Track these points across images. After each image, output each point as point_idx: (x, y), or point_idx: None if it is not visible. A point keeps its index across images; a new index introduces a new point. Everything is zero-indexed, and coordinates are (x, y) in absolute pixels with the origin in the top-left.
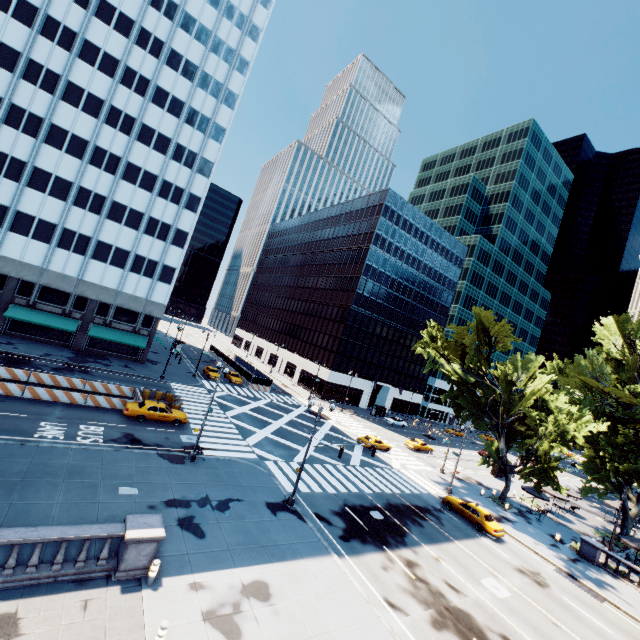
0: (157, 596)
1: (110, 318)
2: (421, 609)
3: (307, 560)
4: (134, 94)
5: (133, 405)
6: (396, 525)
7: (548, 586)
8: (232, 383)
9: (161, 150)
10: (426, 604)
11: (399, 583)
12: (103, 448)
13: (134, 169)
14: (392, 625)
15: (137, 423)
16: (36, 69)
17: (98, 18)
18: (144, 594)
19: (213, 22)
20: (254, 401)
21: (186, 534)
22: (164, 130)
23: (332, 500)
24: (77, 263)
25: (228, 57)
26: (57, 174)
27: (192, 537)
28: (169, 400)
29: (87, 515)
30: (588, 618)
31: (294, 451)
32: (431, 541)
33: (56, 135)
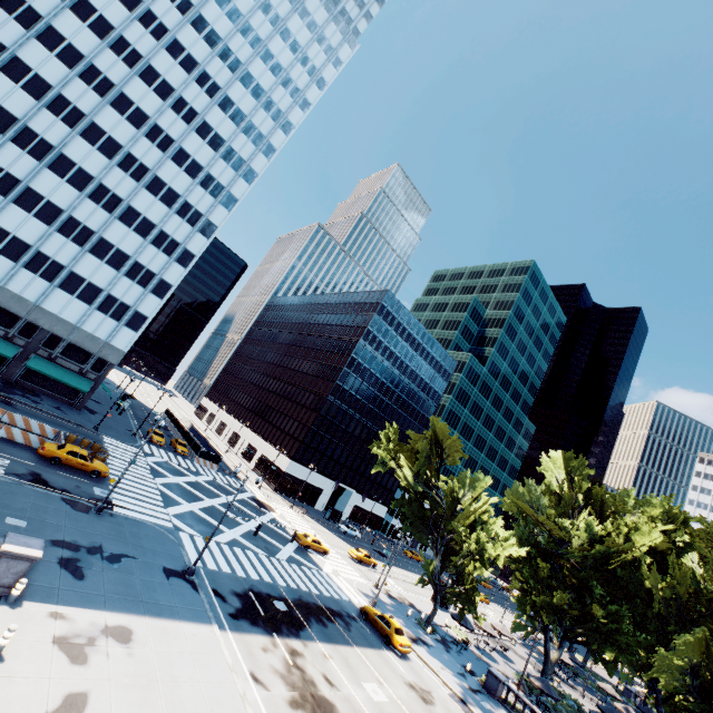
0: (13, 613)
1: (57, 353)
2: (285, 689)
3: (184, 623)
4: (155, 148)
5: (52, 445)
6: (297, 619)
7: (433, 704)
8: (176, 452)
9: (167, 203)
10: (293, 686)
11: (273, 664)
12: (3, 478)
13: (134, 213)
14: (247, 693)
15: (50, 465)
16: (63, 104)
17: (141, 78)
18: (0, 609)
19: (250, 109)
20: (194, 475)
21: (64, 572)
22: (176, 186)
23: (238, 582)
24: (40, 288)
25: (257, 140)
26: (50, 199)
27: (70, 576)
28: (95, 451)
29: None
30: None
31: (217, 531)
32: (328, 640)
33: (62, 164)
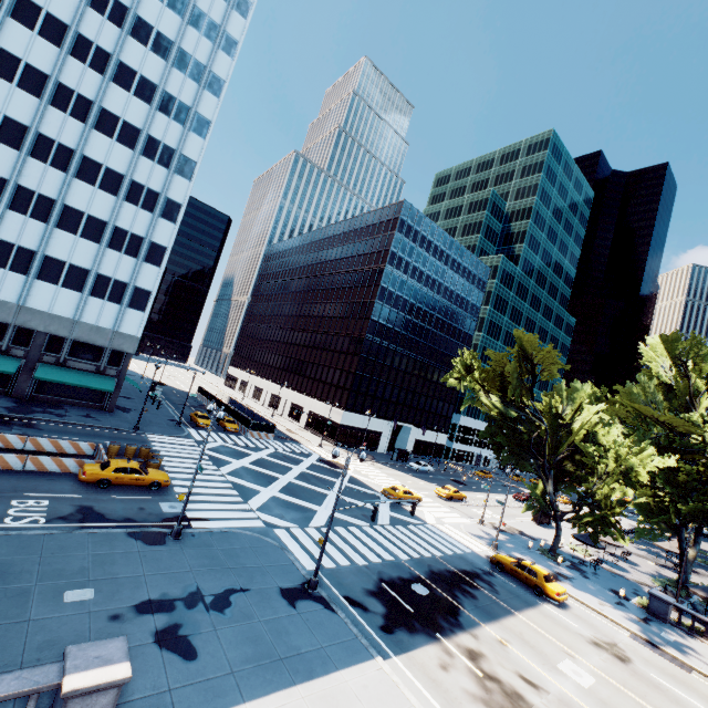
0: None
1: (65, 355)
2: None
3: (344, 672)
4: (89, 70)
5: (93, 467)
6: (445, 600)
7: (630, 660)
8: (227, 431)
9: (128, 143)
10: None
11: (465, 687)
12: (44, 531)
13: (92, 165)
14: None
15: (99, 491)
16: None
17: None
18: None
19: None
20: (255, 452)
21: (167, 656)
22: (131, 118)
23: (364, 575)
24: (16, 285)
25: (211, 33)
26: None
27: (177, 660)
28: (145, 457)
29: (7, 646)
30: (685, 699)
31: (309, 512)
32: (490, 617)
33: None
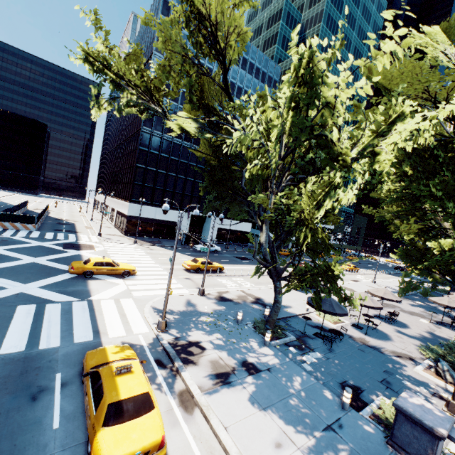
0: None
1: None
2: None
3: None
4: None
5: None
6: None
7: None
8: None
9: None
10: None
11: None
12: None
13: None
14: None
15: None
16: None
17: None
18: None
19: None
20: None
21: None
22: None
23: None
24: None
25: None
26: None
27: None
28: None
29: None
30: None
31: None
32: None
33: None
